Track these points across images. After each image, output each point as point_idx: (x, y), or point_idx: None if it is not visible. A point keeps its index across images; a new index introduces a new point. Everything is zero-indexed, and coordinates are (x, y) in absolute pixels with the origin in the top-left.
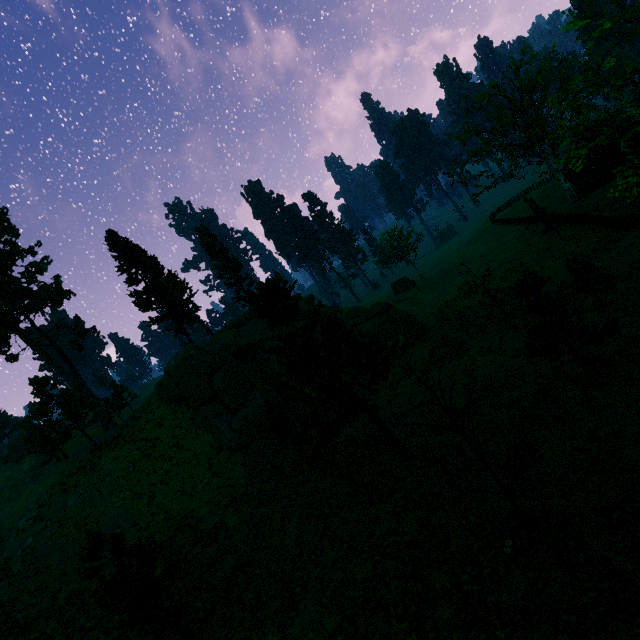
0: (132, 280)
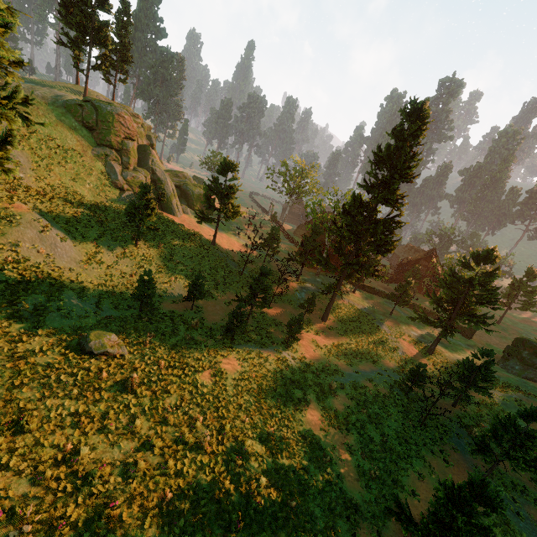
0: (92, 6)
